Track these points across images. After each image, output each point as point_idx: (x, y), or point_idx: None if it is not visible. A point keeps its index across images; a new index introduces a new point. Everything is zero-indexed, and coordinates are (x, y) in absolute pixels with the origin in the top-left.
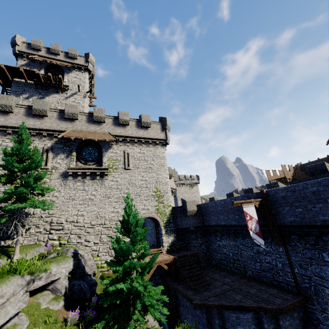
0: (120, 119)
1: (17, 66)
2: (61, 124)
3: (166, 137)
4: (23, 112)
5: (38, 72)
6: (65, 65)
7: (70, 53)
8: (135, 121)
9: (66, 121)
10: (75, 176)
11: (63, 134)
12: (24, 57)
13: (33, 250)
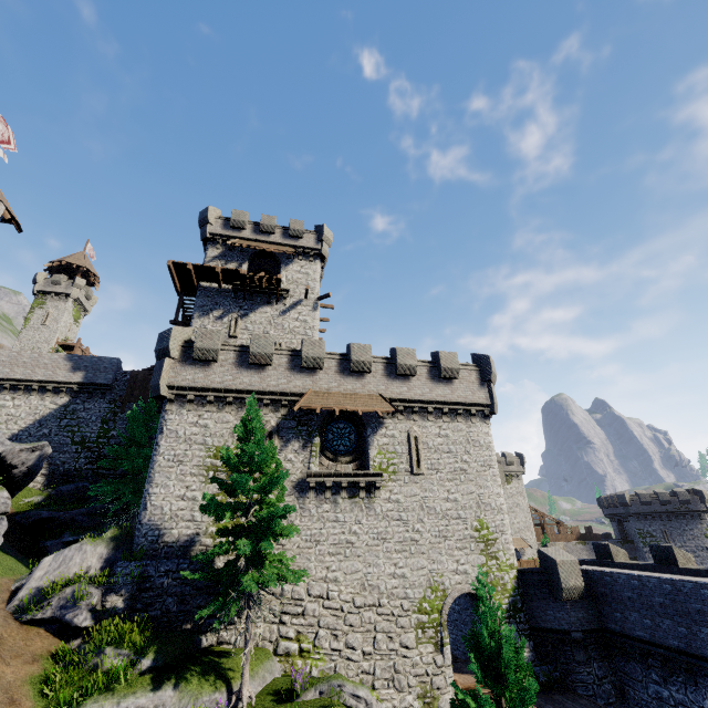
0: (400, 365)
1: (207, 260)
2: (295, 379)
3: (492, 399)
4: (233, 360)
5: (245, 272)
6: (283, 251)
7: (292, 228)
8: (427, 366)
9: (302, 372)
10: (320, 489)
11: (301, 402)
12: (218, 244)
13: (263, 668)
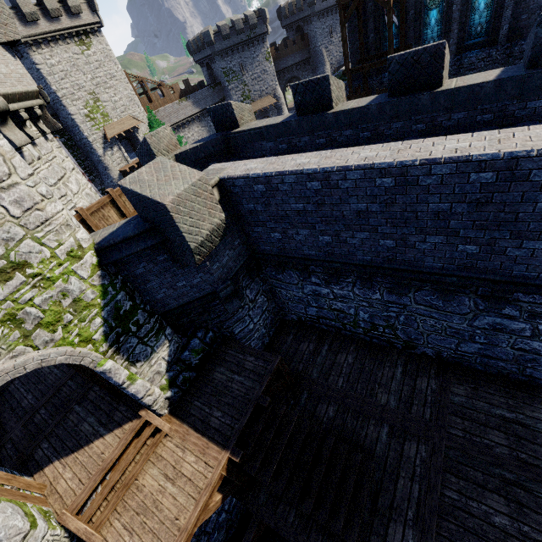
0: None
1: None
2: None
3: None
4: None
5: None
6: None
7: None
8: None
9: None
10: None
11: None
12: None
13: None
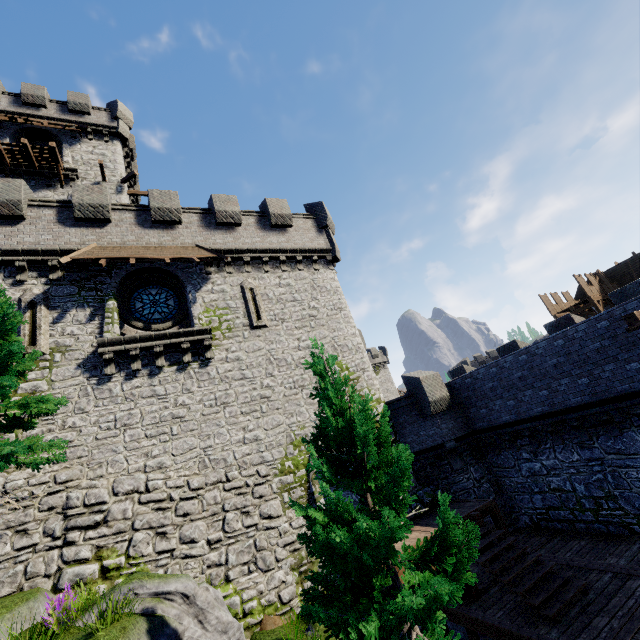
0: (218, 212)
1: None
2: (67, 234)
3: (332, 244)
4: None
5: None
6: (61, 125)
7: (72, 101)
8: (255, 216)
9: (79, 226)
10: (124, 363)
11: (74, 255)
12: None
13: (9, 619)
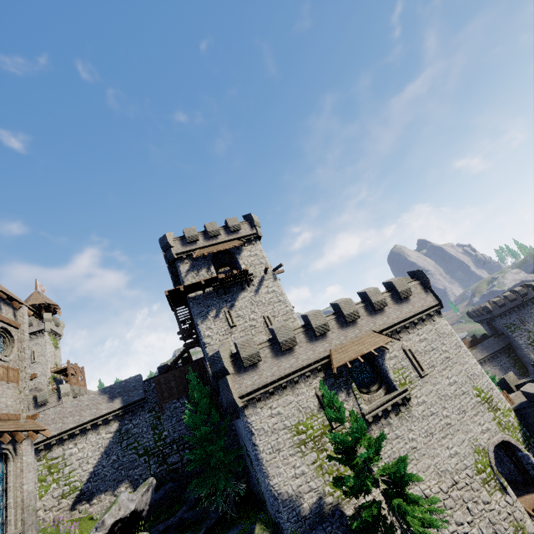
0: (375, 303)
1: (183, 275)
2: (316, 347)
3: (438, 299)
4: (269, 354)
5: (222, 276)
6: (234, 245)
7: (231, 225)
8: (388, 295)
9: (318, 339)
10: (375, 420)
11: (334, 364)
12: (184, 259)
13: None
